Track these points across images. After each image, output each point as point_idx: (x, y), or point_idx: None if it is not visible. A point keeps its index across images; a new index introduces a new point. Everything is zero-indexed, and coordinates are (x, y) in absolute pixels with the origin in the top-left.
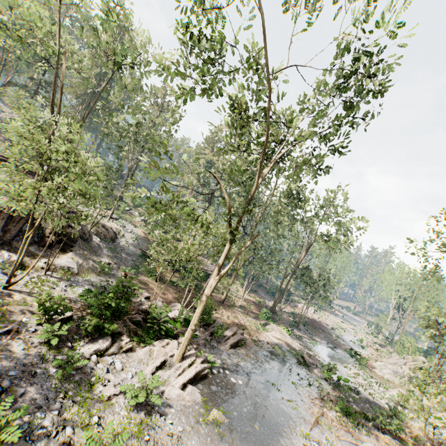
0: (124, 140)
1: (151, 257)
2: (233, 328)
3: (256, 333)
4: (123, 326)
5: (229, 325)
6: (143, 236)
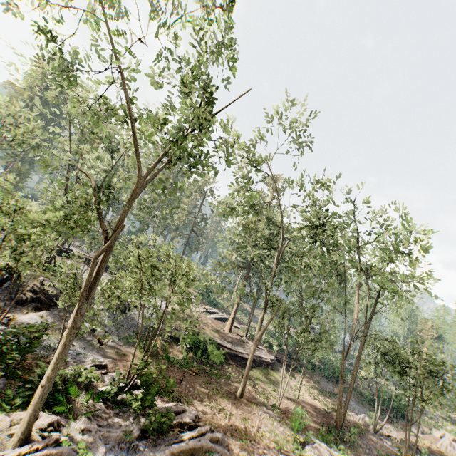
0: (152, 218)
1: (162, 331)
2: (203, 426)
3: (270, 452)
4: (1, 383)
5: (214, 426)
6: (168, 311)
